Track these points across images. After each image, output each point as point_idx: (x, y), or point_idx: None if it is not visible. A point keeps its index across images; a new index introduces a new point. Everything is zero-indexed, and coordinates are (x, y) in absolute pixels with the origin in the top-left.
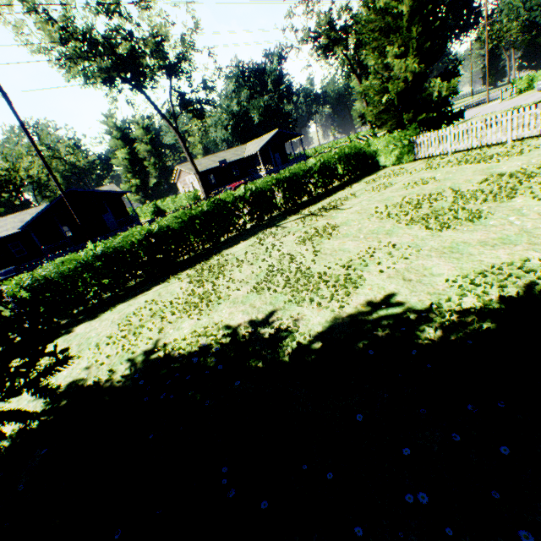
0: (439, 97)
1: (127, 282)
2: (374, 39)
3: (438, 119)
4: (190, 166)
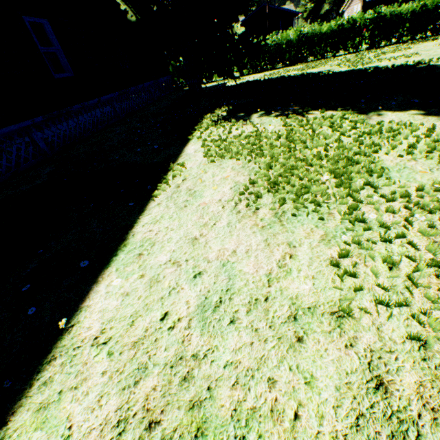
0: None
1: (277, 63)
2: None
3: None
4: None
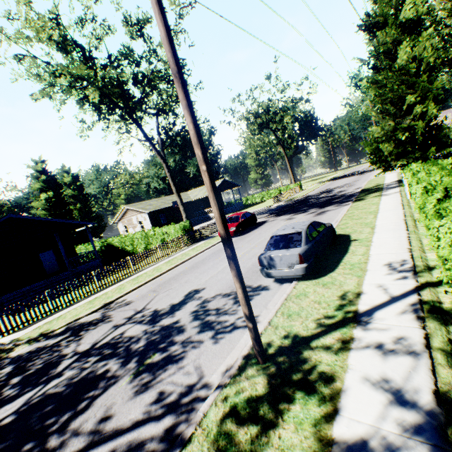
0: (448, 138)
1: None
2: (391, 90)
3: (446, 156)
4: (140, 206)
